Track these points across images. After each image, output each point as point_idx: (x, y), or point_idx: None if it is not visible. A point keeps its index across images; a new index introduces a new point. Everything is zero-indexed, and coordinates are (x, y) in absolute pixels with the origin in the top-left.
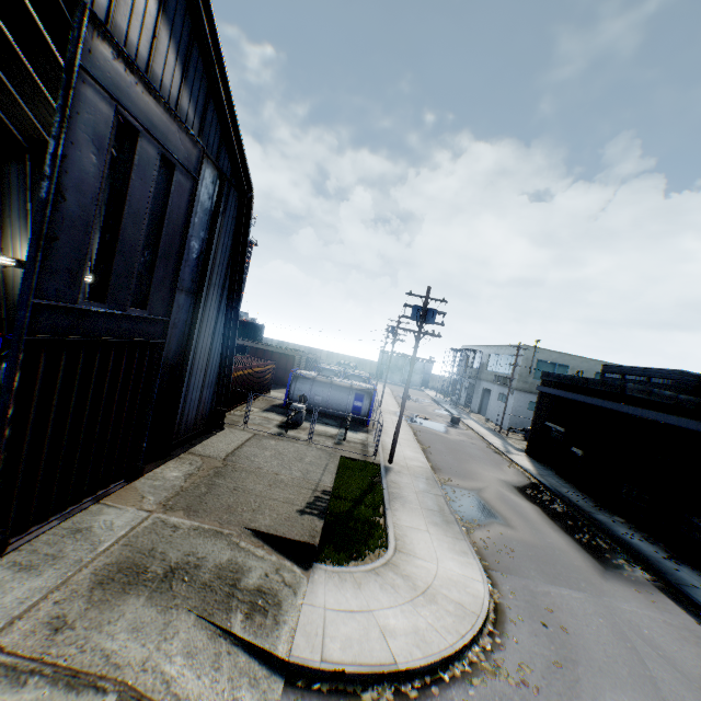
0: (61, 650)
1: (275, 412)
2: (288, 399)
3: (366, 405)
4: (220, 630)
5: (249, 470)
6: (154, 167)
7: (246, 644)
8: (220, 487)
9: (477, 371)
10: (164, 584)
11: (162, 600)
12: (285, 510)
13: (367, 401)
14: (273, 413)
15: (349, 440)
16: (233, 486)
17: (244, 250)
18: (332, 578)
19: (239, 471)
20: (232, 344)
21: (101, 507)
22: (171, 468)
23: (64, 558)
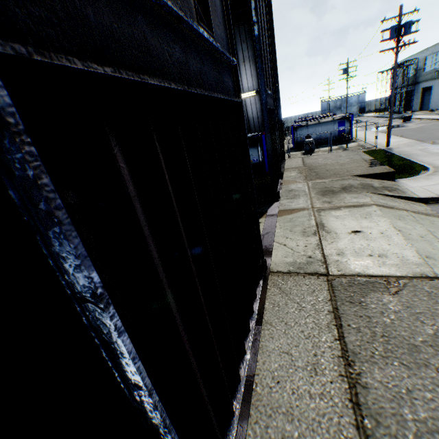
0: (338, 204)
1: (292, 152)
2: (294, 143)
3: (347, 127)
4: (383, 196)
5: (322, 165)
6: (260, 1)
7: (397, 198)
8: (320, 171)
9: (412, 79)
10: (346, 191)
11: (353, 193)
12: (361, 168)
13: (347, 124)
14: (292, 152)
15: (349, 147)
16: (325, 170)
17: (274, 45)
18: (410, 181)
19: (318, 166)
20: (279, 110)
21: (285, 186)
22: (288, 173)
23: (299, 195)
